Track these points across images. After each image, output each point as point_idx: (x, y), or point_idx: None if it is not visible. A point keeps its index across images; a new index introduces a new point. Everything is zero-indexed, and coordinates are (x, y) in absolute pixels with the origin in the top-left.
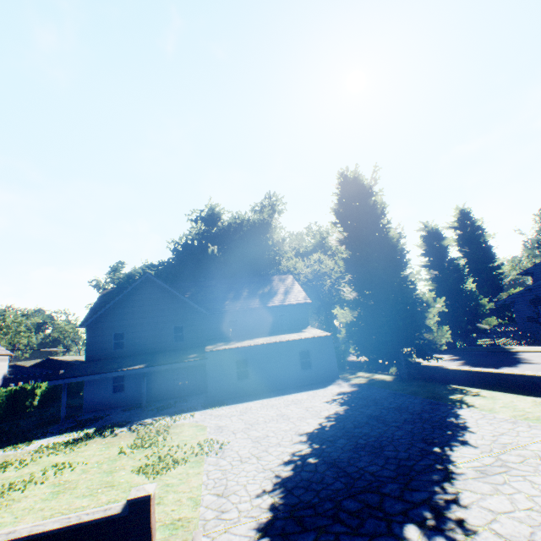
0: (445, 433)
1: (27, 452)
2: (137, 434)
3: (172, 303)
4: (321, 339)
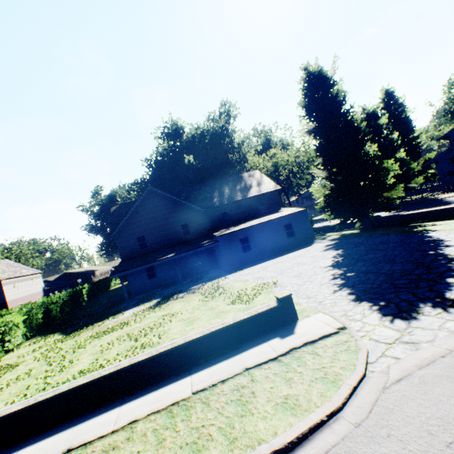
0: (430, 245)
1: (129, 317)
2: (199, 293)
3: (174, 207)
4: (299, 213)
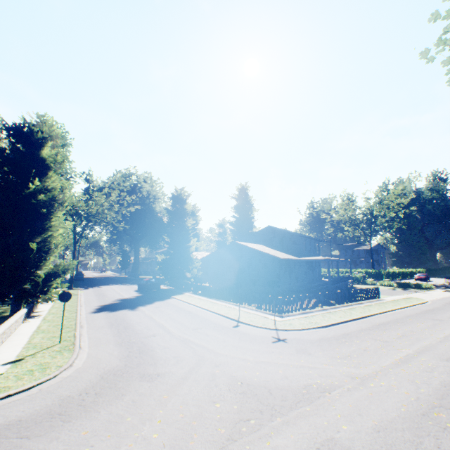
0: None
1: None
2: None
3: None
4: None
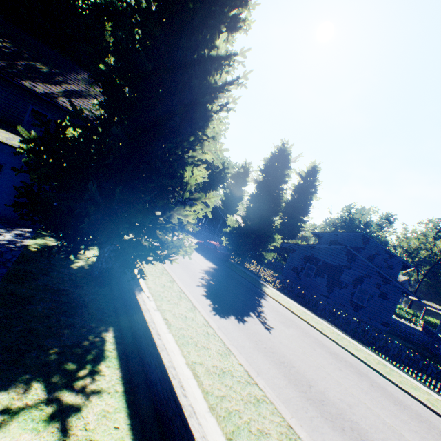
0: None
1: None
2: None
3: None
4: None
